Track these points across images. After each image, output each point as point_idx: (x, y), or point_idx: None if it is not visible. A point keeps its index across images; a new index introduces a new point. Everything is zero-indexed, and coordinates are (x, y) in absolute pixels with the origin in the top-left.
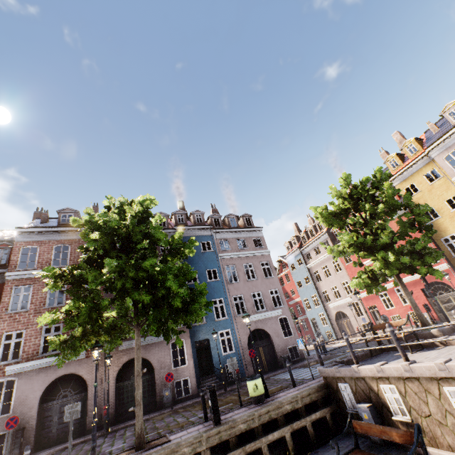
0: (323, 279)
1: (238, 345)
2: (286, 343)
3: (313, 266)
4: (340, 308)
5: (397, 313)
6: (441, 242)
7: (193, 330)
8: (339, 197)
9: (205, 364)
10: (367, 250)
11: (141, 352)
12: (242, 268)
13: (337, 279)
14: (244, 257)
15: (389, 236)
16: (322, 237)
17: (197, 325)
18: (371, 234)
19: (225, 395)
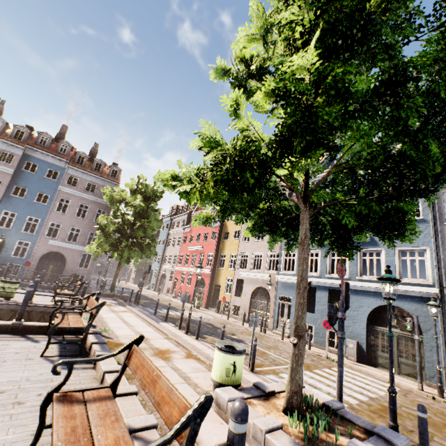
0: (170, 246)
1: (31, 256)
2: (77, 271)
3: (171, 234)
4: (166, 270)
5: (182, 289)
6: (220, 256)
7: None
8: (130, 189)
9: None
10: (103, 231)
11: None
12: (76, 205)
13: (175, 250)
14: (85, 198)
15: (114, 228)
16: (184, 216)
17: (1, 228)
18: (123, 224)
19: None
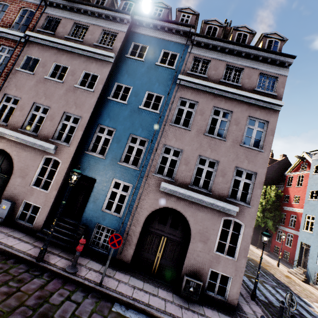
0: None
1: (130, 213)
2: (211, 261)
3: None
4: None
5: None
6: None
7: (83, 158)
8: None
9: (79, 206)
10: None
11: (11, 147)
12: (207, 111)
13: None
14: (222, 96)
15: None
16: None
17: (91, 156)
18: None
19: (7, 271)
